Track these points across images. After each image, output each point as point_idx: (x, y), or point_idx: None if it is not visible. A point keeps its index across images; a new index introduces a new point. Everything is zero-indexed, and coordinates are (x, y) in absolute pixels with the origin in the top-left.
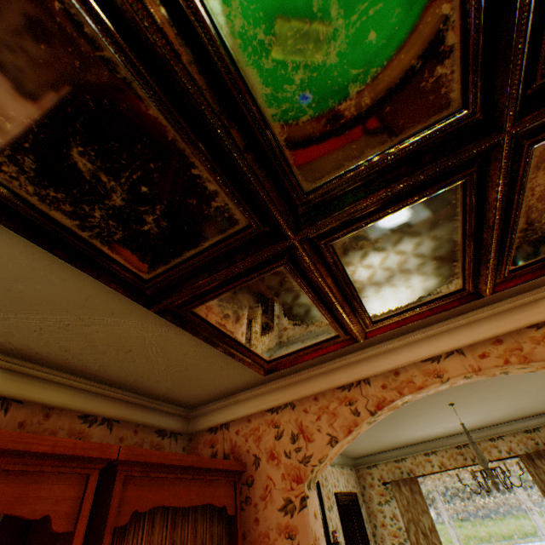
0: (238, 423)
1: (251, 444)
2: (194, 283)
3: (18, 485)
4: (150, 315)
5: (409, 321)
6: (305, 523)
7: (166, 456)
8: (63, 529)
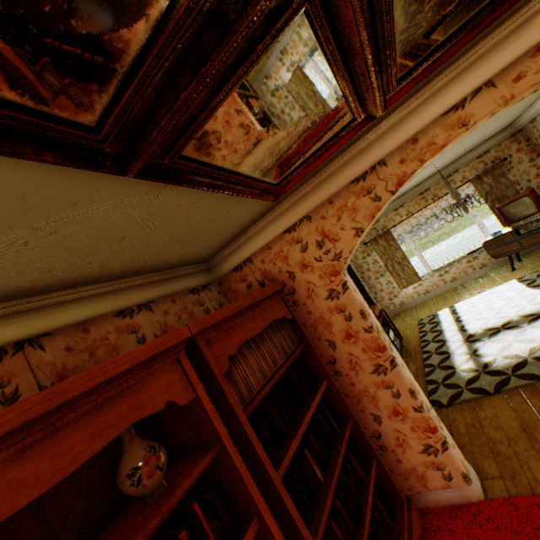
0: (259, 255)
1: (281, 266)
2: (173, 104)
3: (126, 402)
4: (126, 186)
5: (440, 63)
6: (351, 299)
7: (227, 311)
8: (188, 400)
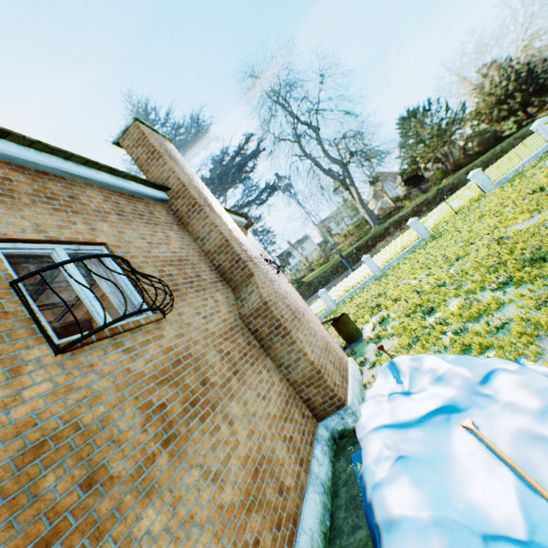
0: None
1: None
2: None
3: None
4: None
5: None
6: None
7: None
8: None
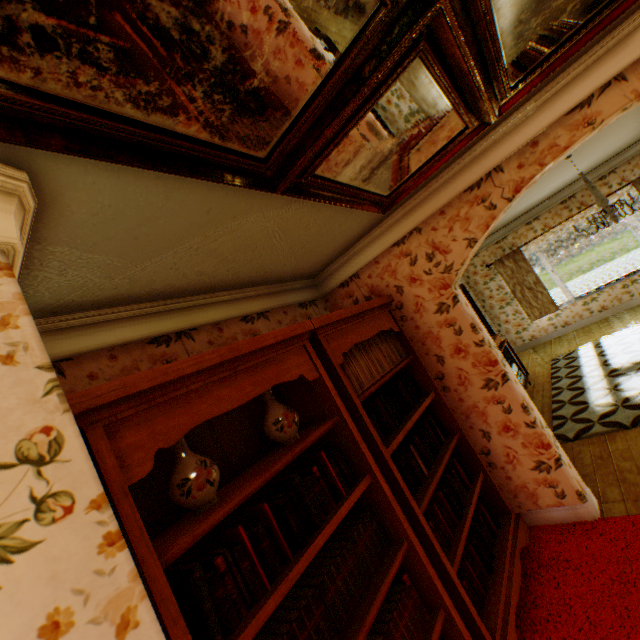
0: (366, 270)
1: (388, 281)
2: (318, 138)
3: (272, 368)
4: (269, 202)
5: (558, 65)
6: (461, 313)
7: (341, 314)
8: (314, 378)
